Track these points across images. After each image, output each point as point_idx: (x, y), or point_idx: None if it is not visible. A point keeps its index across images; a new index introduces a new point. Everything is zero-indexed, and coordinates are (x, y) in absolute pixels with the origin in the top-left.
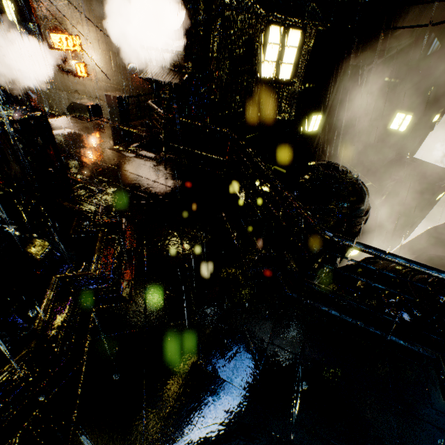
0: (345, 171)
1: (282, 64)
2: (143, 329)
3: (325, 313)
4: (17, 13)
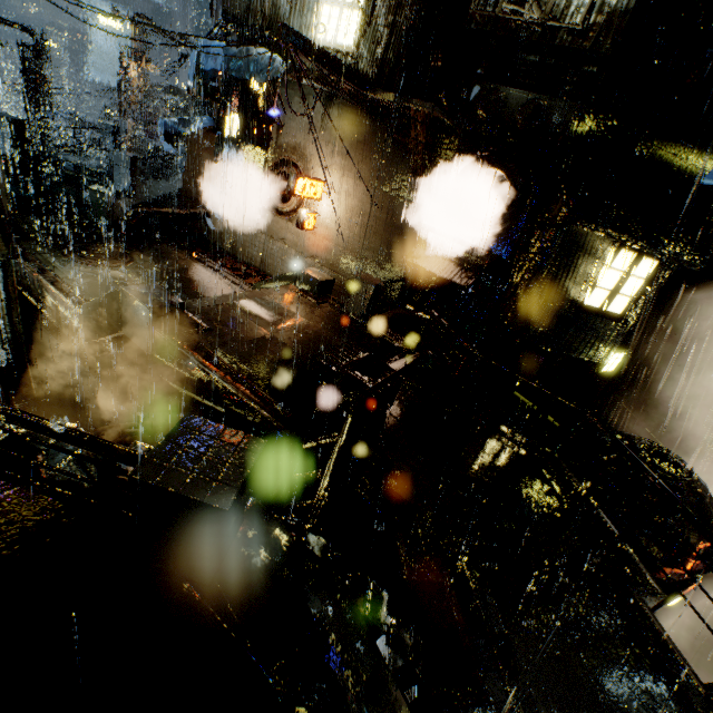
0: (685, 468)
1: (618, 294)
2: None
3: None
4: (242, 131)
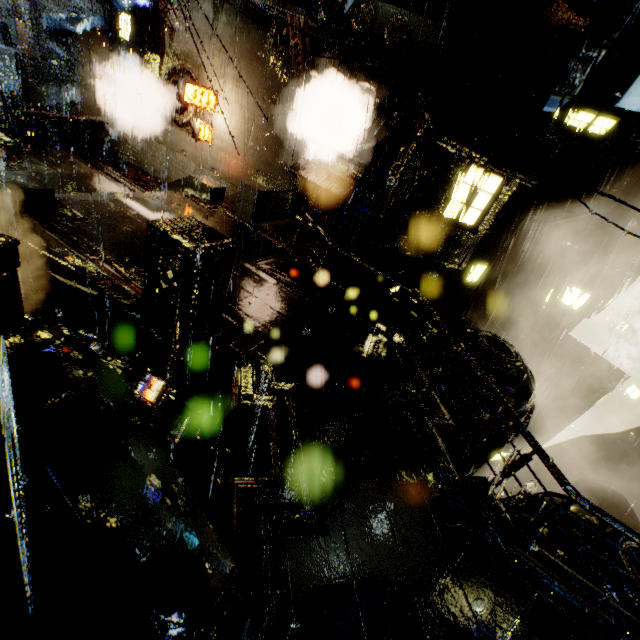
0: (514, 353)
1: (470, 207)
2: (352, 581)
3: (546, 587)
4: (135, 34)
